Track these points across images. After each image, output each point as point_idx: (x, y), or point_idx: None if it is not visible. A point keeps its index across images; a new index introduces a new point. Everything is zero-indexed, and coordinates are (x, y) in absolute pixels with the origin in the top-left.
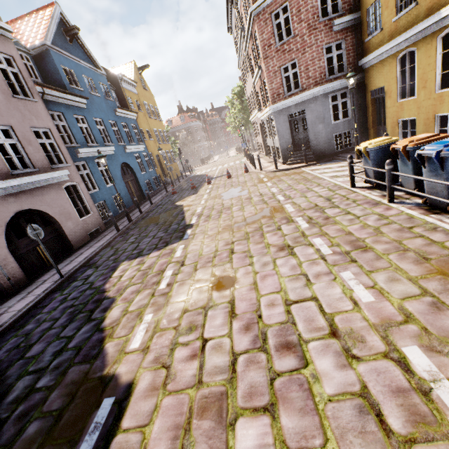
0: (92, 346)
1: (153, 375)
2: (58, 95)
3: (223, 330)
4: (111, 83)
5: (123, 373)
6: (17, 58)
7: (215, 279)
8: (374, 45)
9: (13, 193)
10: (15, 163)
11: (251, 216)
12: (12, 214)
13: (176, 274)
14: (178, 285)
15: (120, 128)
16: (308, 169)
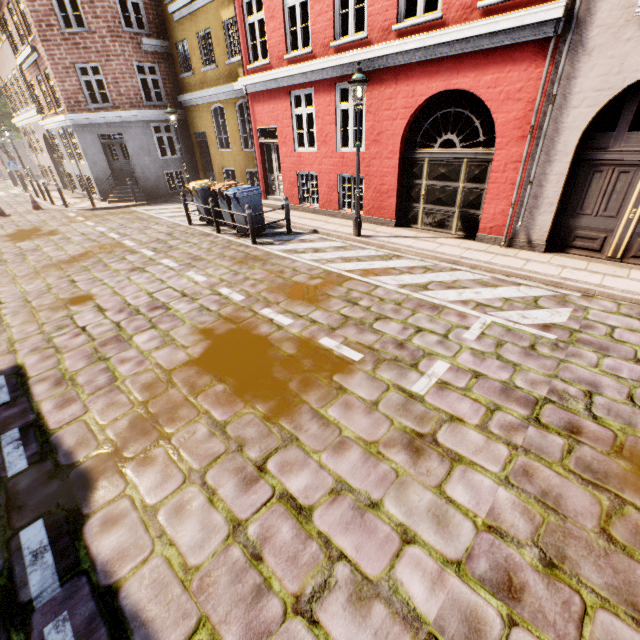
0: None
1: (40, 355)
2: None
3: (98, 318)
4: None
5: None
6: None
7: (65, 301)
8: (190, 85)
9: None
10: None
11: (81, 253)
12: None
13: None
14: (12, 315)
15: None
16: (141, 209)
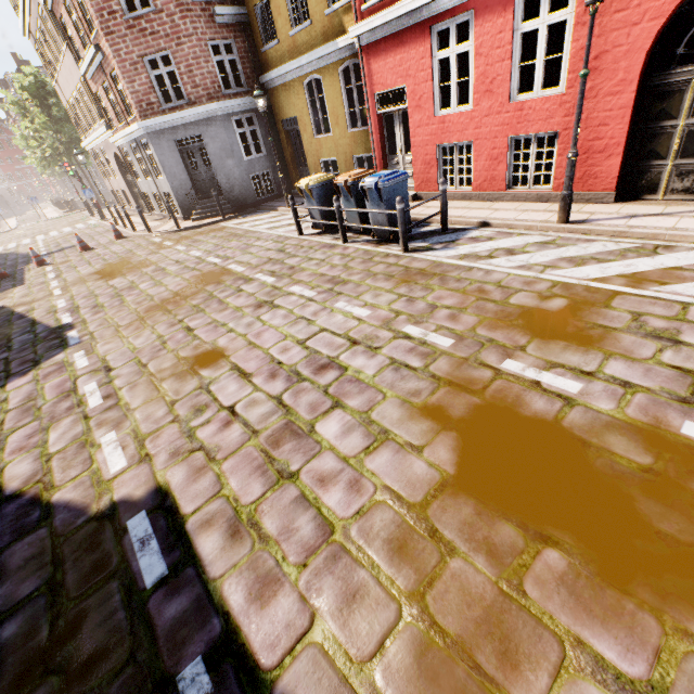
0: (20, 516)
1: (186, 464)
2: None
3: (246, 390)
4: None
5: (132, 491)
6: None
7: (189, 361)
8: (274, 59)
9: None
10: None
11: (185, 288)
12: None
13: (109, 382)
14: (128, 389)
15: None
16: (230, 223)
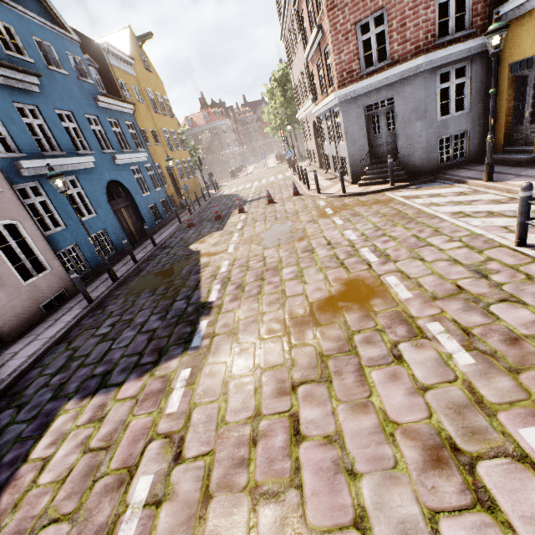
0: None
1: None
2: None
3: None
4: (92, 58)
5: None
6: None
7: None
8: None
9: None
10: None
11: (321, 299)
12: None
13: (157, 503)
14: None
15: (105, 126)
16: (398, 195)
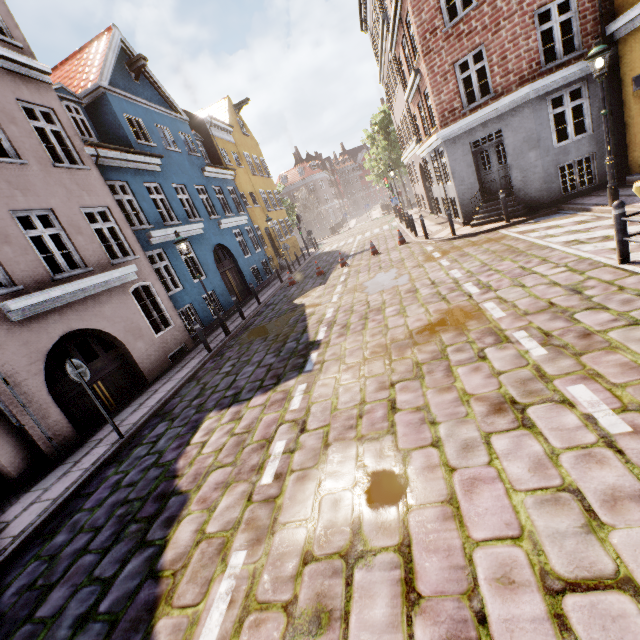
0: (135, 621)
1: None
2: (119, 156)
3: None
4: (197, 132)
5: None
6: (58, 110)
7: (363, 475)
8: None
9: (56, 307)
10: (59, 262)
11: (421, 327)
12: (55, 339)
13: (291, 452)
14: (294, 479)
15: (211, 194)
16: (513, 231)
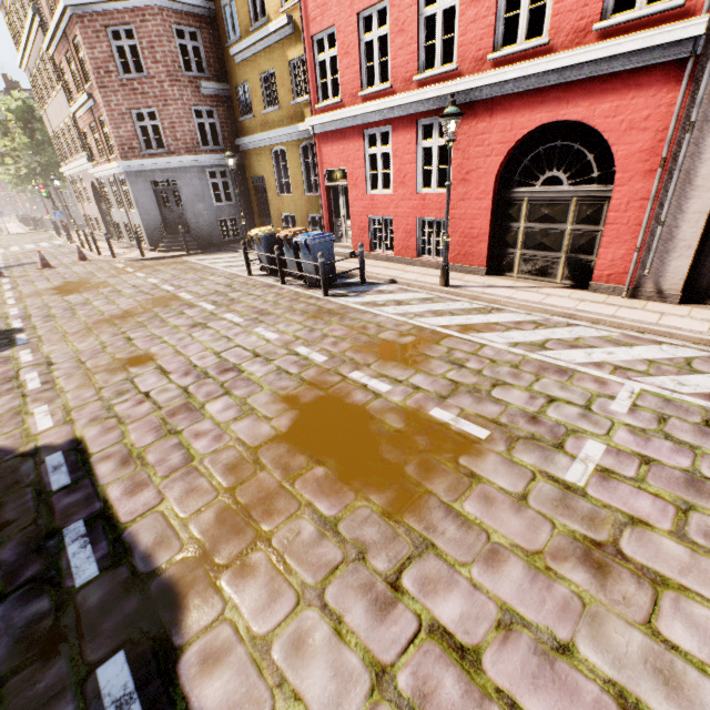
0: None
1: (101, 426)
2: None
3: (162, 382)
4: None
5: (54, 441)
6: None
7: (123, 361)
8: (249, 128)
9: None
10: None
11: (135, 307)
12: None
13: (49, 373)
14: (65, 378)
15: None
16: (193, 259)
